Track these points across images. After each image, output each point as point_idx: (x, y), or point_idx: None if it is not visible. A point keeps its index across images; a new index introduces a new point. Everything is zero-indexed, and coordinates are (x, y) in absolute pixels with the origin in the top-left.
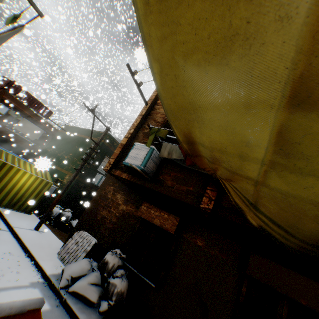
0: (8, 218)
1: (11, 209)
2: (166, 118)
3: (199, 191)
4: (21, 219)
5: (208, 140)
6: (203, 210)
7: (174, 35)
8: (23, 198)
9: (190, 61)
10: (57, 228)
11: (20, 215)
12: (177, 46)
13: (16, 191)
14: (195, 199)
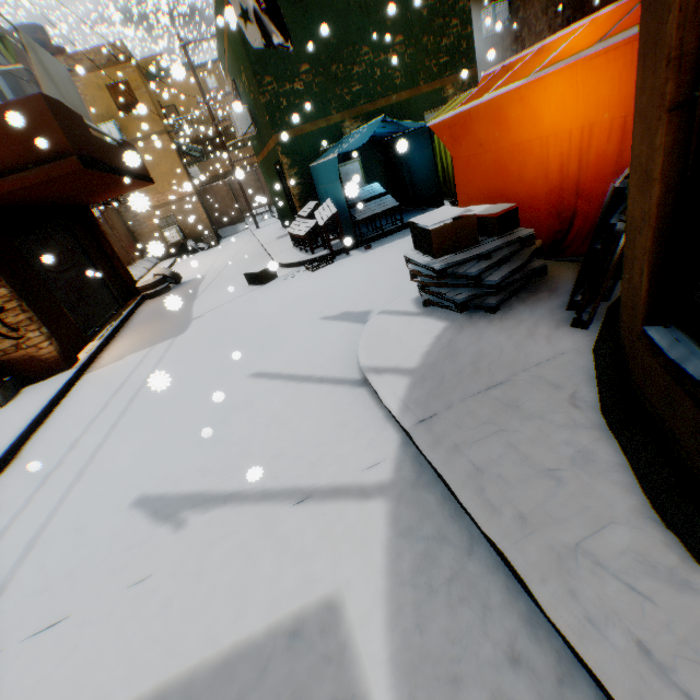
0: None
1: None
2: None
3: None
4: None
5: None
6: None
7: None
8: None
9: None
10: None
11: None
12: None
13: None
14: None
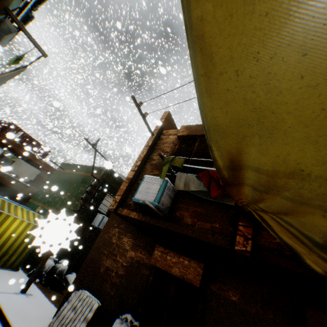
0: None
1: None
2: (175, 147)
3: (228, 227)
4: (5, 278)
5: (271, 161)
6: (238, 253)
7: (249, 6)
8: (10, 250)
9: (273, 40)
10: (49, 286)
11: (4, 273)
12: (252, 22)
13: (3, 242)
14: (225, 238)
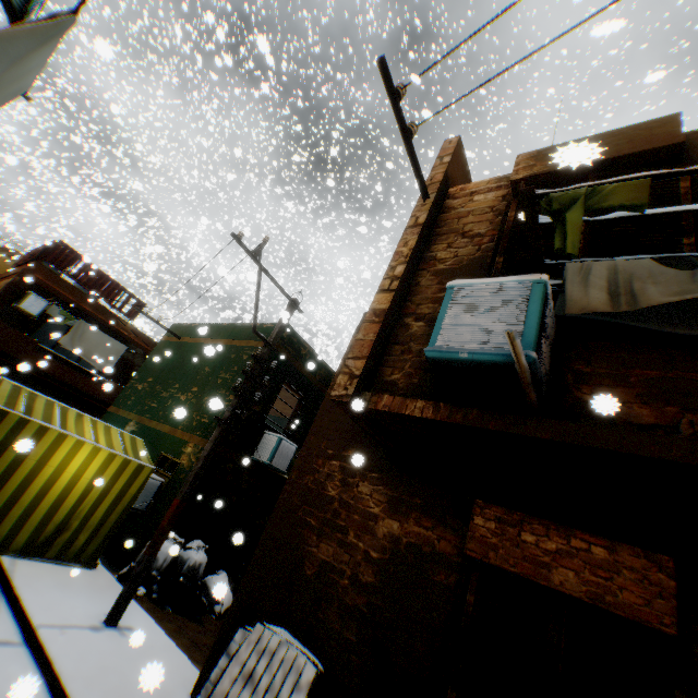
0: (23, 591)
1: (37, 557)
2: (507, 216)
3: None
4: (64, 589)
5: None
6: None
7: None
8: (72, 519)
9: None
10: (168, 605)
11: (62, 574)
12: None
13: (54, 500)
14: None
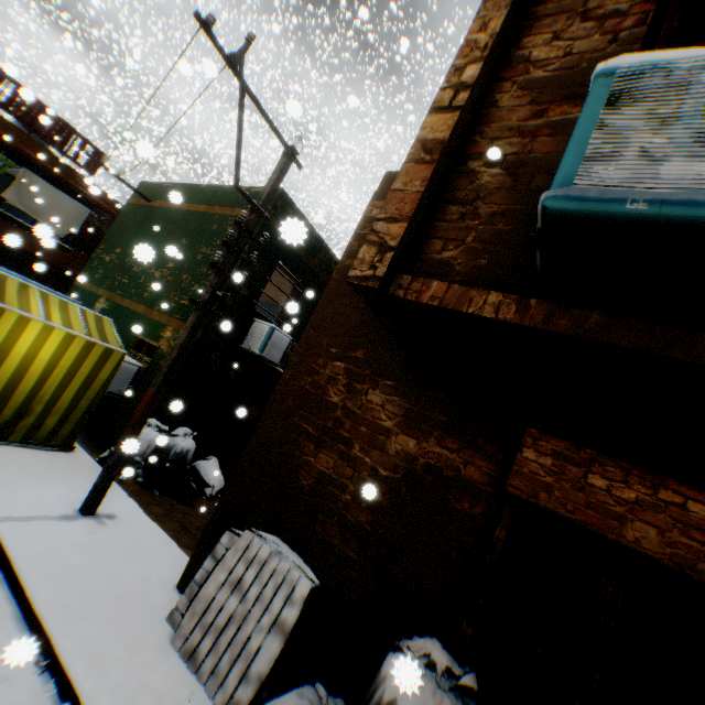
0: None
1: None
2: None
3: None
4: (32, 476)
5: None
6: None
7: None
8: (33, 404)
9: None
10: (155, 489)
11: (31, 459)
12: None
13: (5, 383)
14: None
